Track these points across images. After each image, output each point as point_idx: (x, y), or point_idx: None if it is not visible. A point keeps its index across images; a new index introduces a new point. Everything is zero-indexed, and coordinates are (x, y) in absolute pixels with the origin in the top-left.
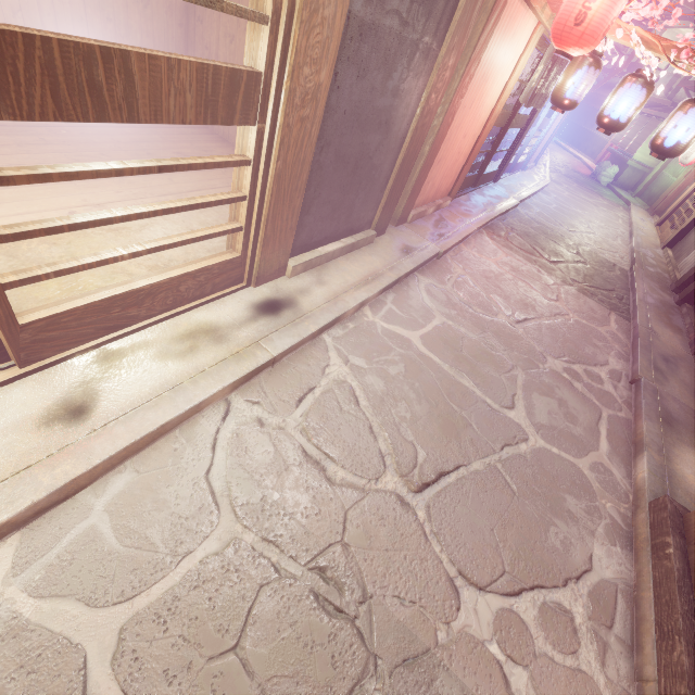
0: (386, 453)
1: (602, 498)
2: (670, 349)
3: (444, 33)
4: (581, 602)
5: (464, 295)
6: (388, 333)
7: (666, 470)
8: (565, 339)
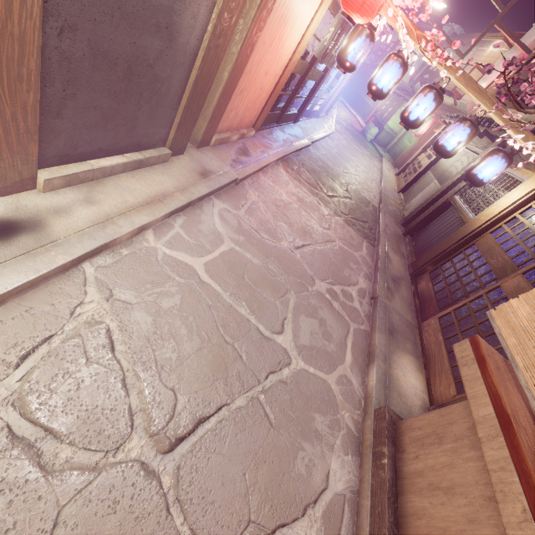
0: (137, 409)
1: (342, 410)
2: (397, 270)
3: None
4: (315, 527)
5: (254, 222)
6: (169, 261)
7: (387, 376)
8: (331, 263)
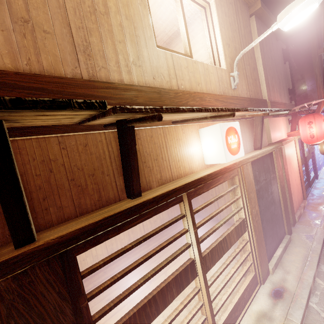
0: None
1: None
2: None
3: (274, 170)
4: None
5: None
6: None
7: None
8: None
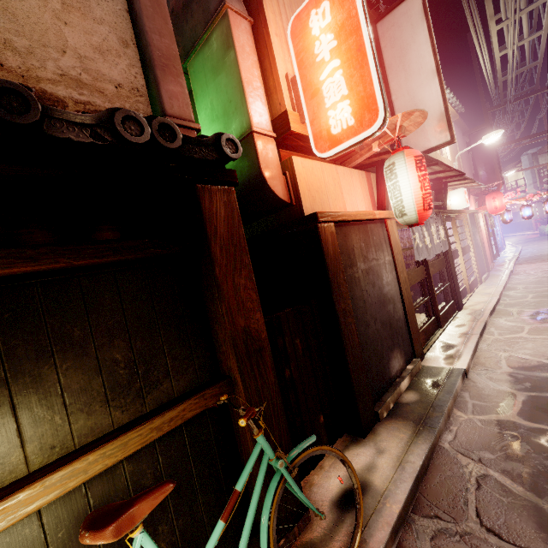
0: None
1: None
2: None
3: (476, 227)
4: None
5: (533, 272)
6: (522, 281)
7: None
8: None
